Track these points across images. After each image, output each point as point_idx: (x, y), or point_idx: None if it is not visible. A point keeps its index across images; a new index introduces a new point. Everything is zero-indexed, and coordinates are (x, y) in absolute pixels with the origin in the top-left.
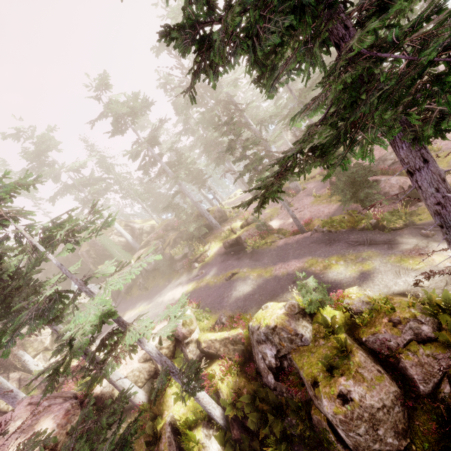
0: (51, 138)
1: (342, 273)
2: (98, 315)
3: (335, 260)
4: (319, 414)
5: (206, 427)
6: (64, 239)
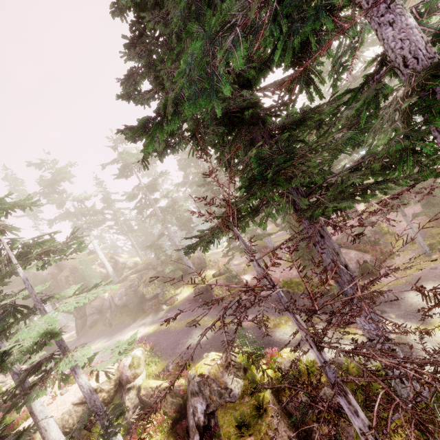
0: (68, 171)
1: (288, 333)
2: (40, 332)
3: (285, 320)
4: None
5: None
6: (38, 256)
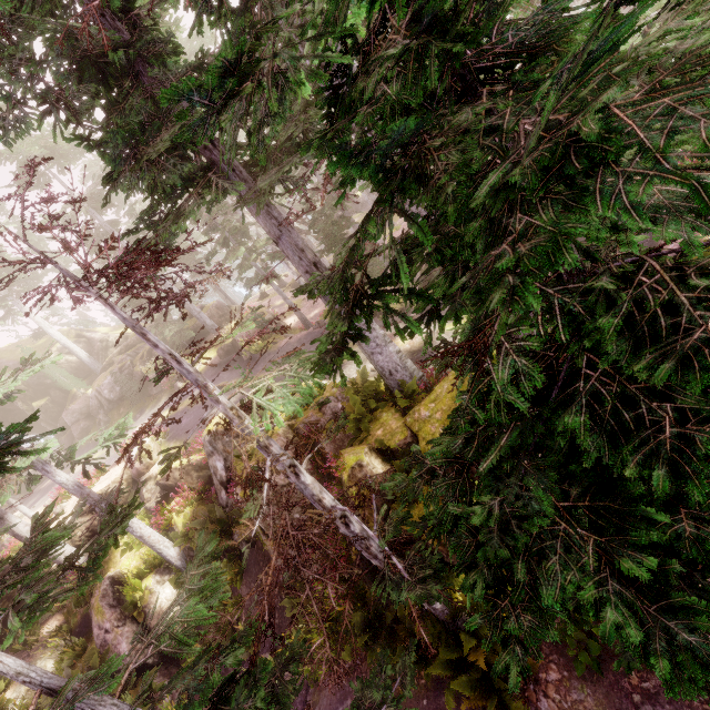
0: None
1: None
2: None
3: None
4: None
5: (161, 574)
6: None
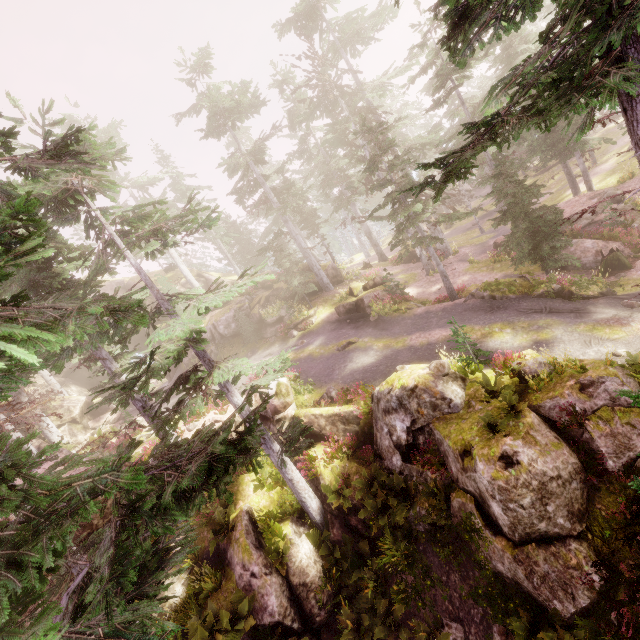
0: (116, 136)
1: (507, 342)
2: (187, 332)
3: (498, 327)
4: (464, 495)
5: (296, 523)
6: (149, 233)
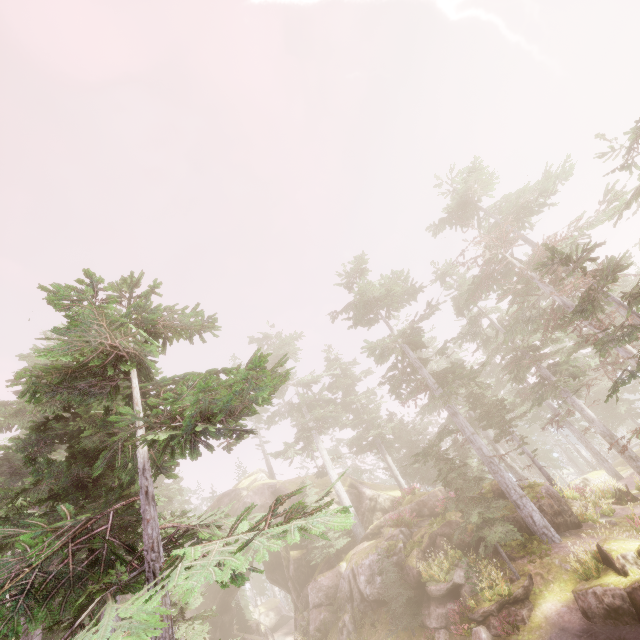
0: (291, 342)
1: None
2: None
3: None
4: None
5: None
6: (176, 412)
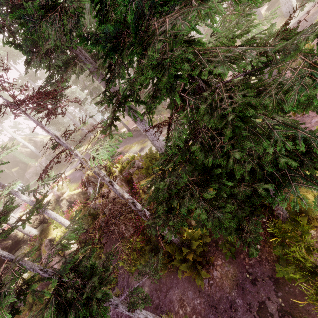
0: None
1: (134, 149)
2: None
3: (134, 144)
4: None
5: None
6: None
